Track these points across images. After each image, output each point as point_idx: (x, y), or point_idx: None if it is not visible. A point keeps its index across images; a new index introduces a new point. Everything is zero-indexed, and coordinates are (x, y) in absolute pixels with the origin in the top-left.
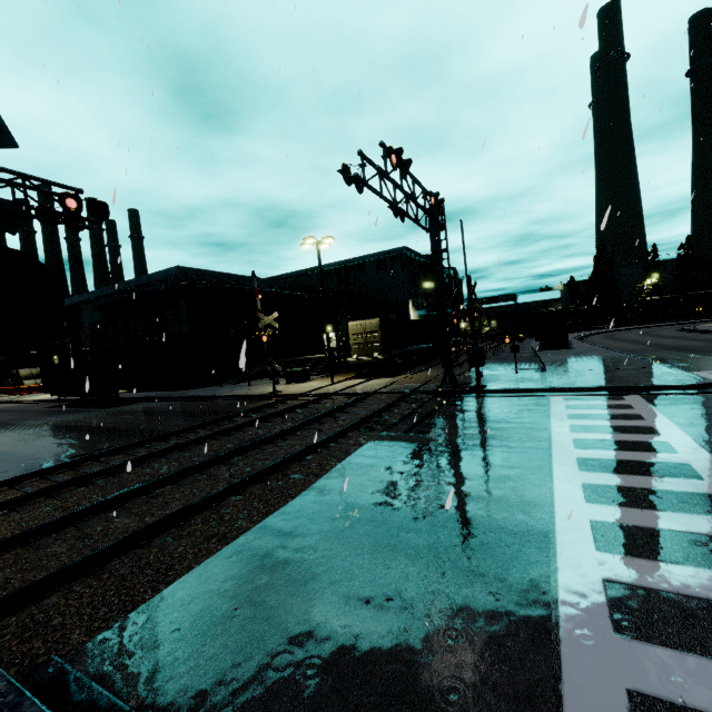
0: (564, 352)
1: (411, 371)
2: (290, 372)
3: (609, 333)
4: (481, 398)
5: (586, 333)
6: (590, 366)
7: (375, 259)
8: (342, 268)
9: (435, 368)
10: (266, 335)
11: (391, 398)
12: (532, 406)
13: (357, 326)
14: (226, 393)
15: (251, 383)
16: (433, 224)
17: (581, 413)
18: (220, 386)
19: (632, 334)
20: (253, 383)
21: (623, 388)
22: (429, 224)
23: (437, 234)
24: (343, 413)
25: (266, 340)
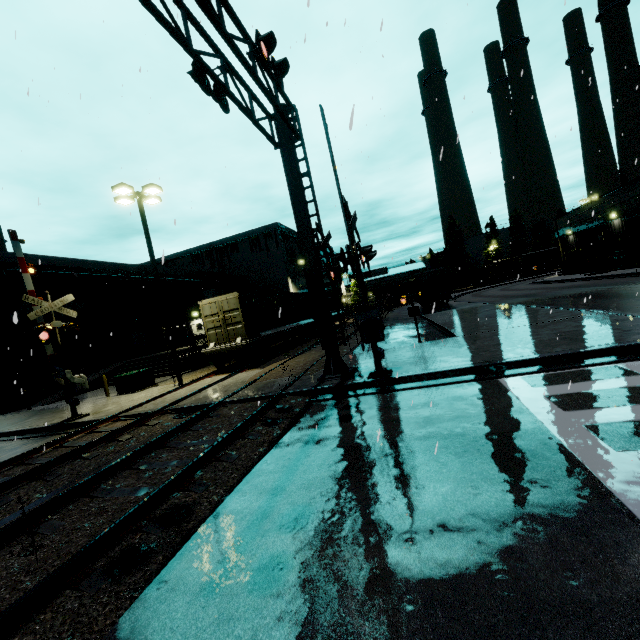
0: (452, 312)
1: (289, 354)
2: (121, 377)
3: (472, 293)
4: (388, 396)
5: (453, 295)
6: (503, 323)
7: (248, 238)
8: (213, 250)
9: (318, 347)
10: (46, 330)
11: (242, 414)
12: (490, 408)
13: (211, 305)
14: (9, 425)
15: (79, 397)
16: (282, 132)
17: (614, 421)
18: (27, 409)
19: (494, 291)
20: (81, 397)
21: (608, 351)
22: (279, 137)
23: (291, 147)
24: (127, 473)
25: (47, 339)
